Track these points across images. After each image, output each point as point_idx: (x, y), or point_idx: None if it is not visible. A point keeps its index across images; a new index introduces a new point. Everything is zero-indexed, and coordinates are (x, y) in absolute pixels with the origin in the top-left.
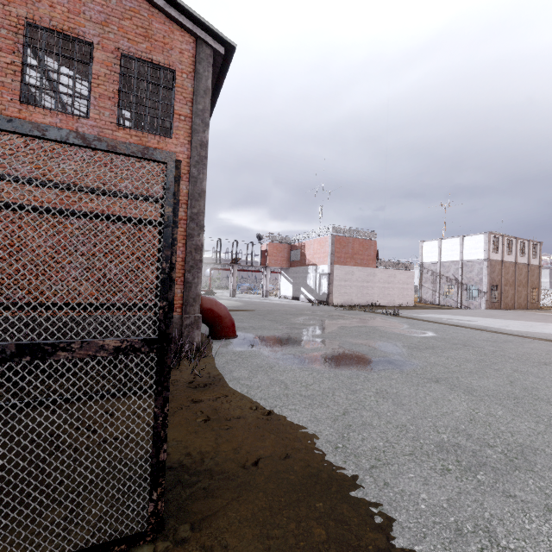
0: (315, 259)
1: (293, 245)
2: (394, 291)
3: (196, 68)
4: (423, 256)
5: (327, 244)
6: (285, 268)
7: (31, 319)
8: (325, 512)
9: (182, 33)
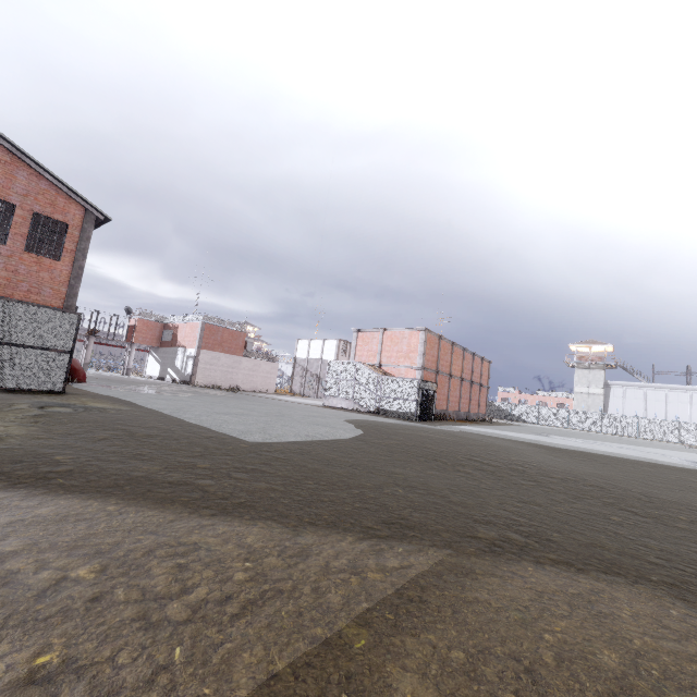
0: (185, 341)
1: (167, 325)
2: (258, 379)
3: (83, 225)
4: (298, 352)
5: (197, 330)
6: (155, 347)
7: None
8: (109, 396)
9: (77, 205)
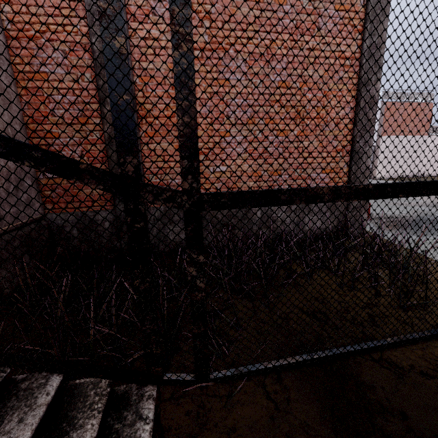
0: None
1: None
2: None
3: None
4: None
5: None
6: None
7: None
8: None
9: None
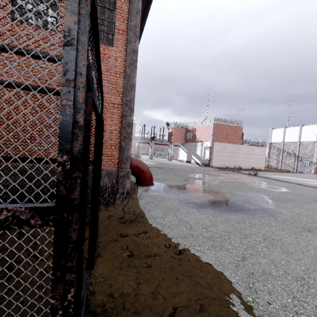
0: (202, 138)
1: (188, 129)
2: (252, 160)
3: None
4: (272, 138)
5: (210, 129)
6: (182, 143)
7: (22, 168)
8: None
9: None
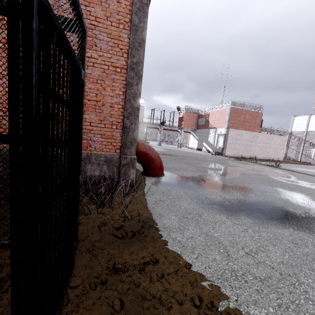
0: (215, 124)
1: (201, 114)
2: (270, 150)
3: None
4: (293, 127)
5: (226, 114)
6: (193, 130)
7: None
8: None
9: None
